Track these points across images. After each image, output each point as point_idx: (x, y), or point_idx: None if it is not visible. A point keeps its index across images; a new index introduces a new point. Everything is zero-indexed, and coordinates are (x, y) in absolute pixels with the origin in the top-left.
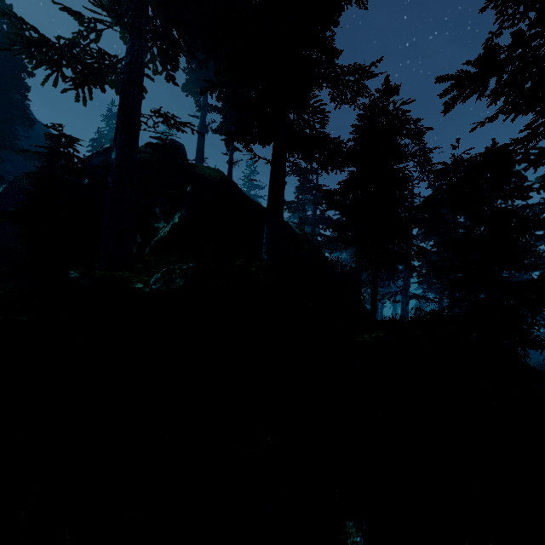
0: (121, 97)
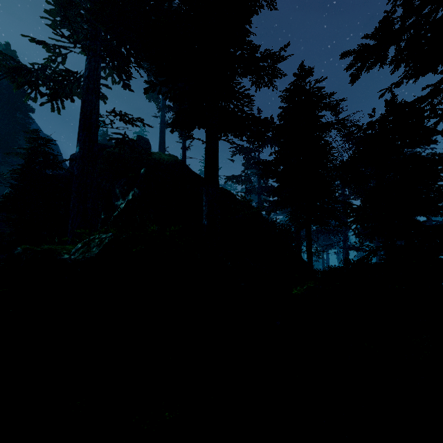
0: (82, 103)
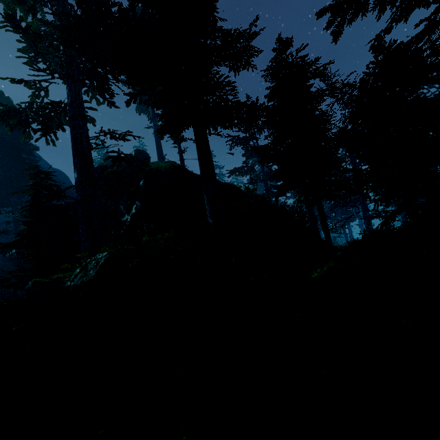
0: (71, 130)
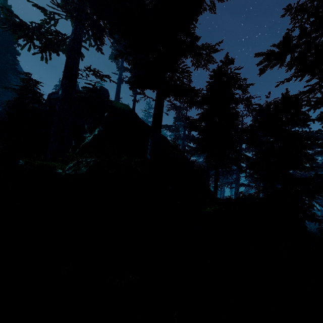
0: (67, 58)
